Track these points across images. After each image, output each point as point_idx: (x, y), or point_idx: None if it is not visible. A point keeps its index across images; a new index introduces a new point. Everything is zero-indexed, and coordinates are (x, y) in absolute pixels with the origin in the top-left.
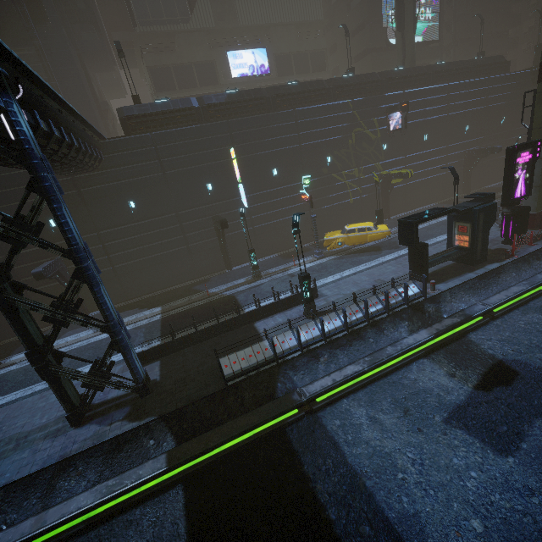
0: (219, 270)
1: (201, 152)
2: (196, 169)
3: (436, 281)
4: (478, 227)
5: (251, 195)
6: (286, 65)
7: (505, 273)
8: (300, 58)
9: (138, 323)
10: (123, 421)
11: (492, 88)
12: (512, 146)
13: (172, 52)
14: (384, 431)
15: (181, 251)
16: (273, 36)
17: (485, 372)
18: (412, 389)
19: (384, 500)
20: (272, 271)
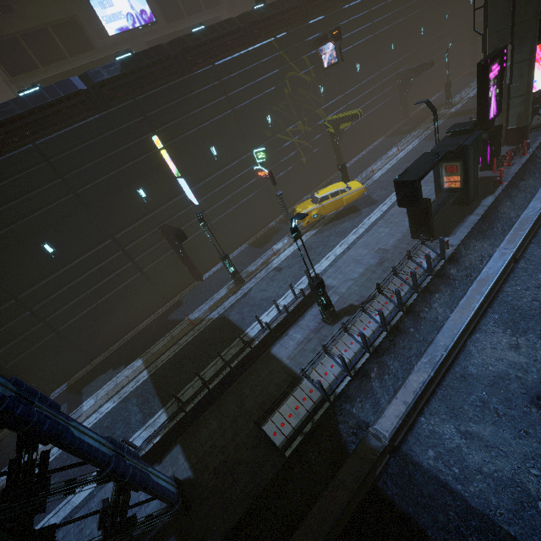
0: (188, 284)
1: (115, 152)
2: (116, 176)
3: (442, 235)
4: (470, 164)
5: (196, 187)
6: (172, 6)
7: (500, 204)
8: None
9: (122, 392)
10: None
11: None
12: (483, 60)
13: (10, 14)
14: (488, 448)
15: (136, 281)
16: None
17: None
18: (486, 378)
19: None
20: (252, 269)
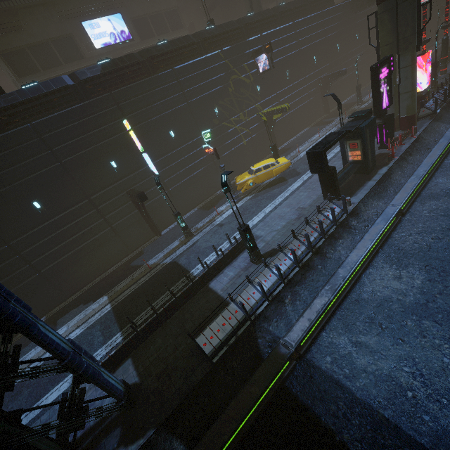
0: (149, 239)
1: (93, 132)
2: (94, 150)
3: (347, 196)
4: (366, 141)
5: (157, 161)
6: (145, 28)
7: (393, 173)
8: (156, 19)
9: (89, 321)
10: (119, 448)
11: (326, 20)
12: (374, 64)
13: (21, 32)
14: (372, 353)
15: (107, 234)
16: (124, 0)
17: (423, 265)
18: (375, 301)
19: (410, 426)
20: (200, 226)
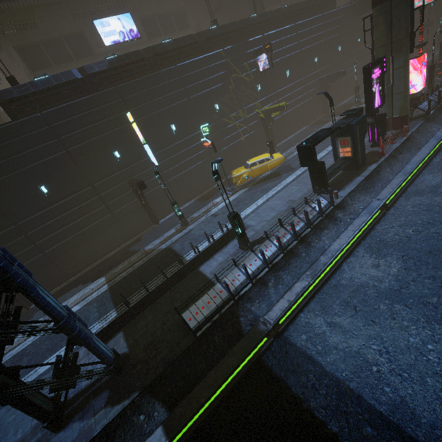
0: (148, 227)
1: (98, 123)
2: (98, 140)
3: (335, 190)
4: (356, 138)
5: (158, 152)
6: (153, 27)
7: (382, 170)
8: (164, 19)
9: (87, 299)
10: (106, 408)
11: (327, 23)
12: (367, 65)
13: (36, 28)
14: (345, 332)
15: (107, 220)
16: (134, 0)
17: (401, 255)
18: (352, 287)
19: (371, 396)
20: (196, 216)
